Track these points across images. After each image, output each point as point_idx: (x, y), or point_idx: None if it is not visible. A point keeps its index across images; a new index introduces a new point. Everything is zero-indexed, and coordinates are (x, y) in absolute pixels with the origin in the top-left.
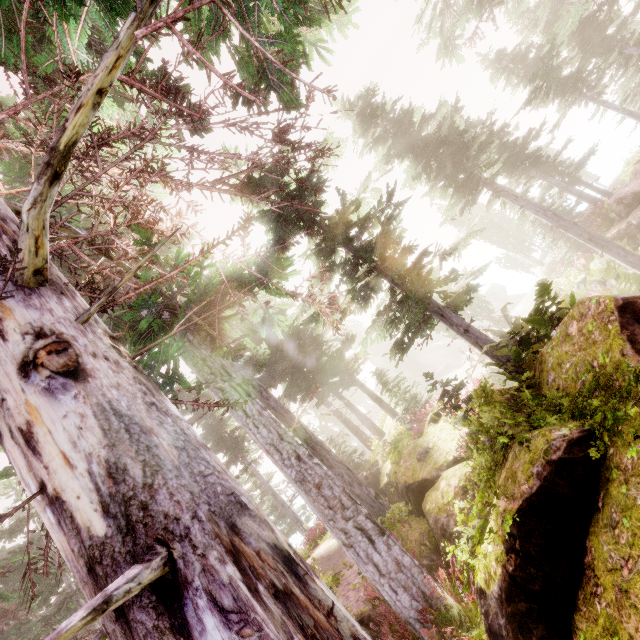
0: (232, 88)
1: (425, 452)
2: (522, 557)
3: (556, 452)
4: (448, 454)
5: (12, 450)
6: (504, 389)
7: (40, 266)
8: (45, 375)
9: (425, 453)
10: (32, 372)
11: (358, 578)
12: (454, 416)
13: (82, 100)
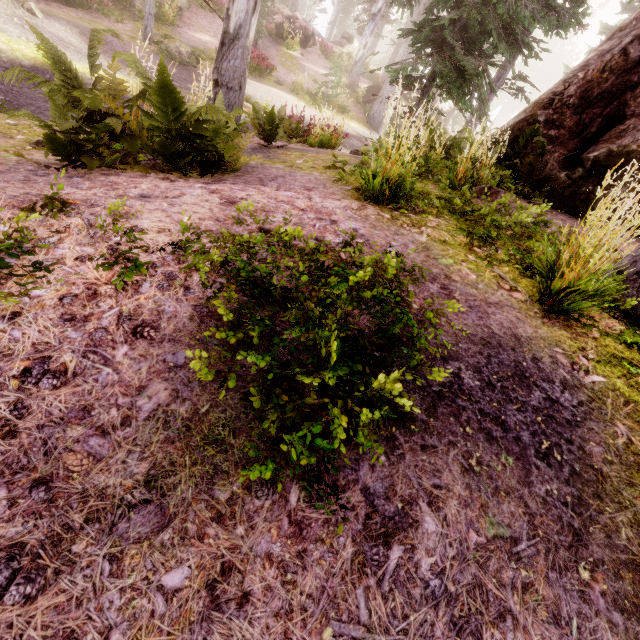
0: None
1: None
2: None
3: None
4: None
5: None
6: None
7: None
8: None
9: None
10: None
11: None
12: None
13: None
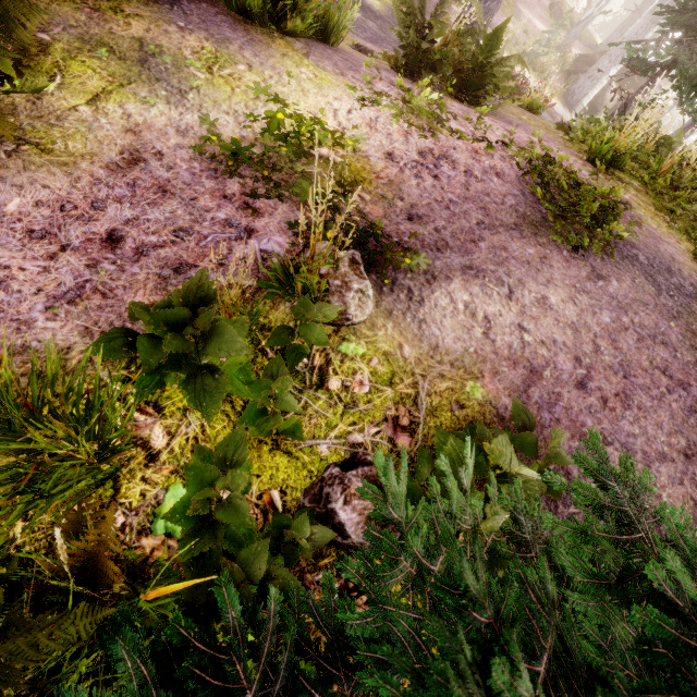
0: None
1: None
2: None
3: None
4: None
5: None
6: None
7: None
8: None
9: None
10: None
11: None
12: None
13: None
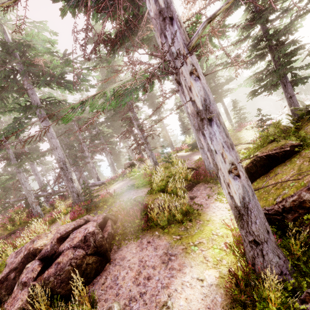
0: (270, 2)
1: (238, 137)
2: (253, 165)
3: (285, 146)
4: (246, 140)
5: (184, 89)
6: (285, 125)
7: (194, 45)
8: (194, 76)
9: (237, 137)
10: (192, 75)
11: (192, 163)
12: (258, 129)
13: (229, 1)
